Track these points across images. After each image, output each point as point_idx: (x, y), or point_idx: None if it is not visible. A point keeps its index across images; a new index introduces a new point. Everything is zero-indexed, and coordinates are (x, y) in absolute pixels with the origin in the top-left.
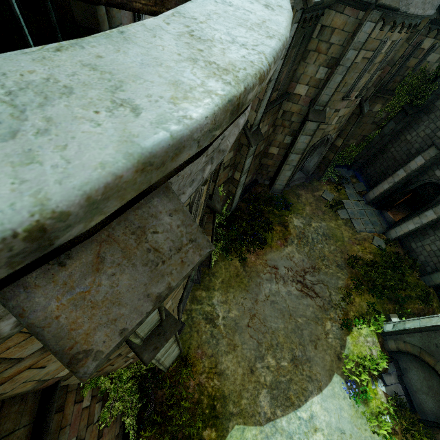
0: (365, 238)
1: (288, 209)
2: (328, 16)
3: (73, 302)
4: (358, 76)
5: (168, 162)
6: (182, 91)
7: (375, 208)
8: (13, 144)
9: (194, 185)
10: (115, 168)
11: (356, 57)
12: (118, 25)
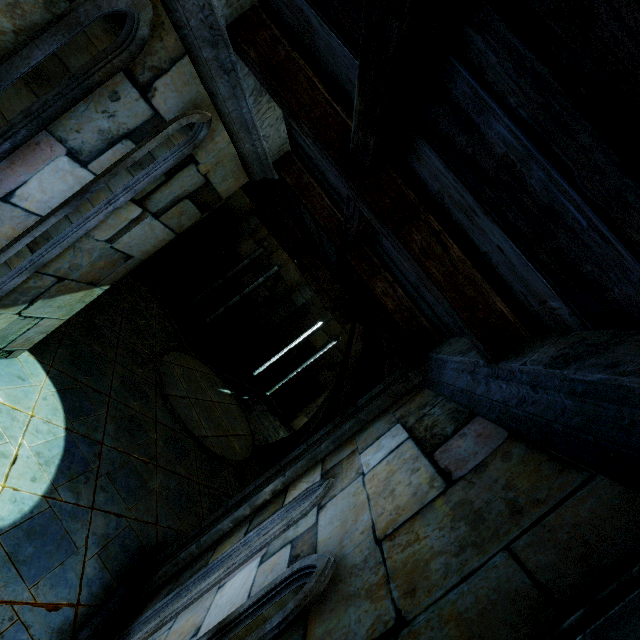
0: None
1: None
2: None
3: None
4: None
5: None
6: None
7: None
8: None
9: None
10: None
11: None
12: None
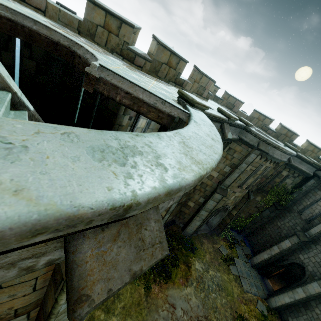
0: (251, 300)
1: (193, 251)
2: (233, 144)
3: (97, 255)
4: (247, 177)
5: (173, 194)
6: (182, 166)
7: (258, 273)
8: (124, 168)
9: (162, 210)
10: (159, 190)
11: (247, 167)
12: (127, 115)
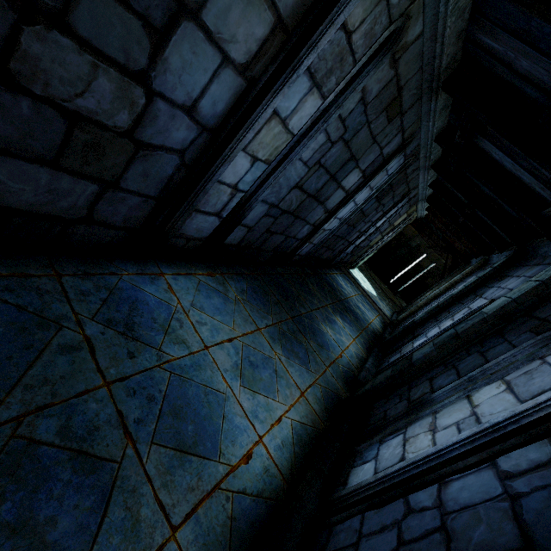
0: None
1: None
2: None
3: None
4: None
5: None
6: None
7: None
8: None
9: None
10: None
11: None
12: None
